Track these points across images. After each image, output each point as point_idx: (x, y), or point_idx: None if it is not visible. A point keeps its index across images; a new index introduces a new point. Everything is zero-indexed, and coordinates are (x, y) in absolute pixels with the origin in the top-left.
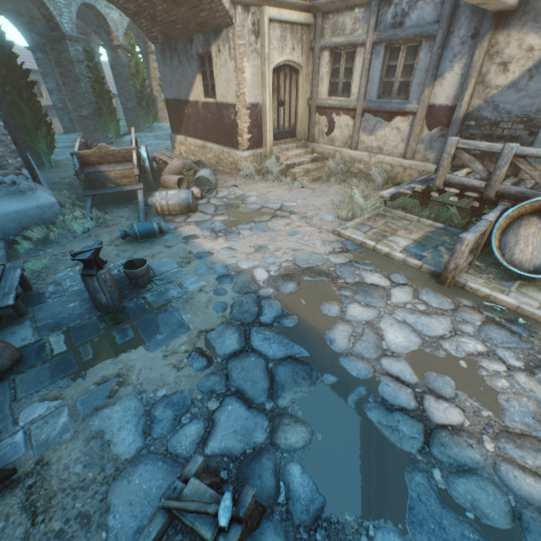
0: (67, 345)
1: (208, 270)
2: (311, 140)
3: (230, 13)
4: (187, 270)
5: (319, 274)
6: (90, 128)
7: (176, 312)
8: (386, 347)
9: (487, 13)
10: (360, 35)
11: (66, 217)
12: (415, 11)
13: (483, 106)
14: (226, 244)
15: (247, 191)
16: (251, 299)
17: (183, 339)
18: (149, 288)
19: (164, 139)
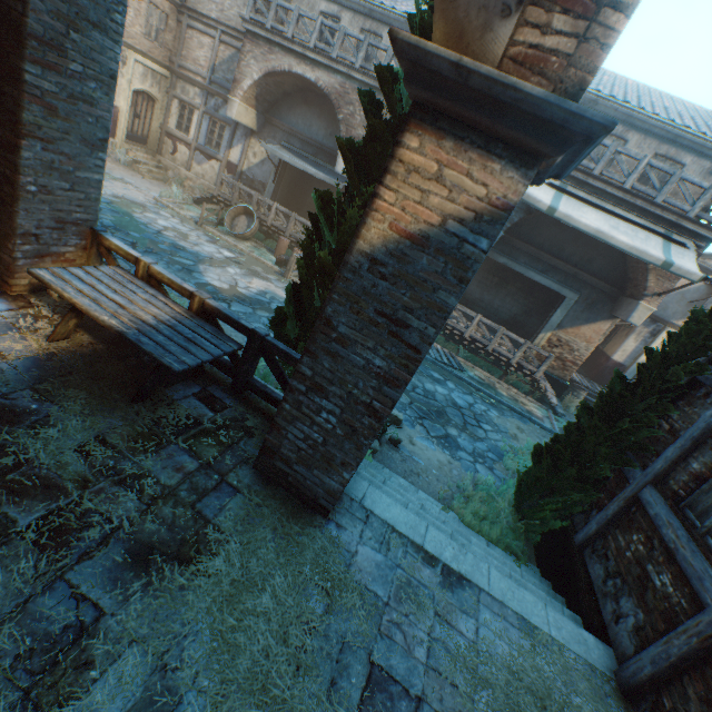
0: None
1: None
2: (160, 154)
3: None
4: None
5: (137, 204)
6: None
7: None
8: (157, 223)
9: (249, 128)
10: (198, 104)
11: None
12: (225, 109)
13: (249, 171)
14: None
15: None
16: None
17: None
18: None
19: None
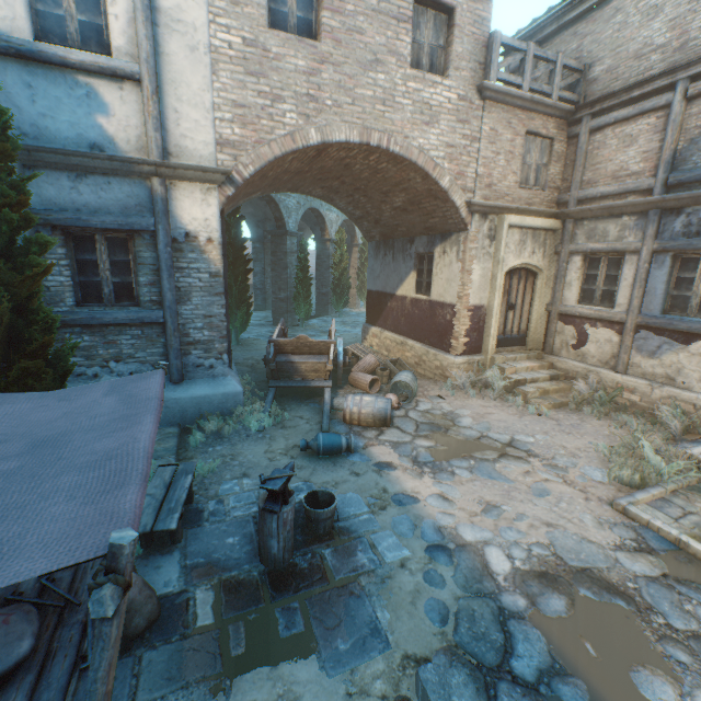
0: (214, 613)
1: (412, 528)
2: (548, 351)
3: (465, 220)
4: (381, 521)
5: (606, 588)
6: (282, 309)
7: (366, 598)
8: None
9: None
10: (631, 242)
11: (245, 409)
12: None
13: None
14: (434, 487)
15: (457, 407)
16: (488, 610)
17: (377, 663)
18: (329, 539)
19: (352, 325)
